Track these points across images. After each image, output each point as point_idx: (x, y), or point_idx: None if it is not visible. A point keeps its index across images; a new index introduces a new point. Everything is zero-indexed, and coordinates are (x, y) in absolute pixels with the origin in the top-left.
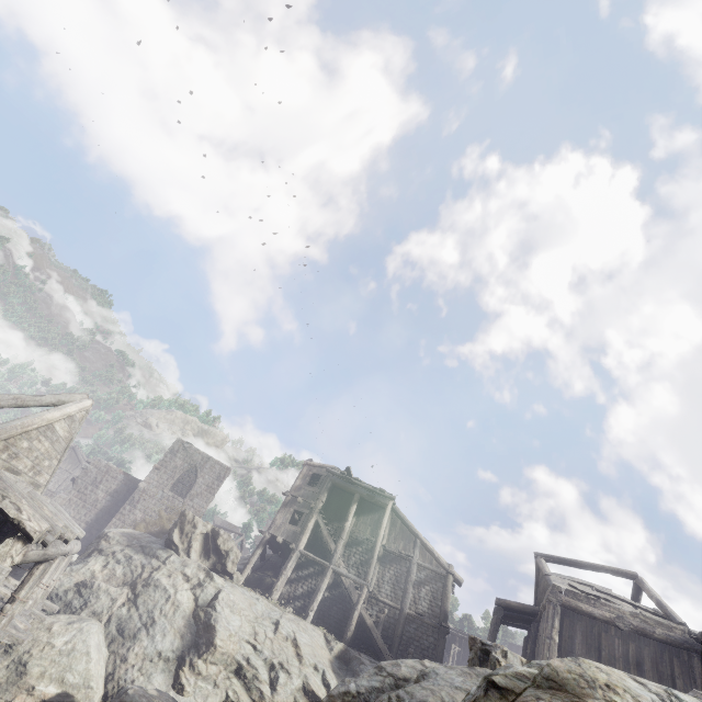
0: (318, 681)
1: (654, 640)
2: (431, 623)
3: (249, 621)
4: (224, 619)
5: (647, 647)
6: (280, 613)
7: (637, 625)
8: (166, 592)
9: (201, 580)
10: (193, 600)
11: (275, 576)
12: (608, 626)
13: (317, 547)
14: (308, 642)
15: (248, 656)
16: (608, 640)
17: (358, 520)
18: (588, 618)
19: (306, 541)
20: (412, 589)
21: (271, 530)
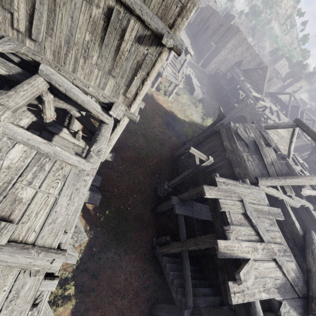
0: None
1: None
2: None
3: None
4: None
5: None
6: None
7: None
8: None
9: None
10: None
11: None
12: None
13: None
14: None
15: None
16: None
17: None
18: None
19: None
20: None
21: None
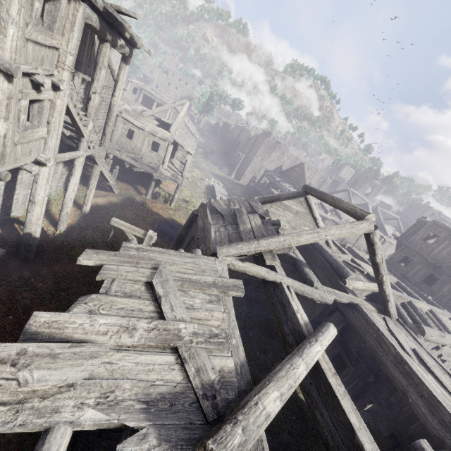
0: None
1: None
2: None
3: None
4: None
5: None
6: None
7: None
8: None
9: None
10: None
11: None
12: None
13: None
14: None
15: None
16: None
17: None
18: None
19: None
20: None
21: None
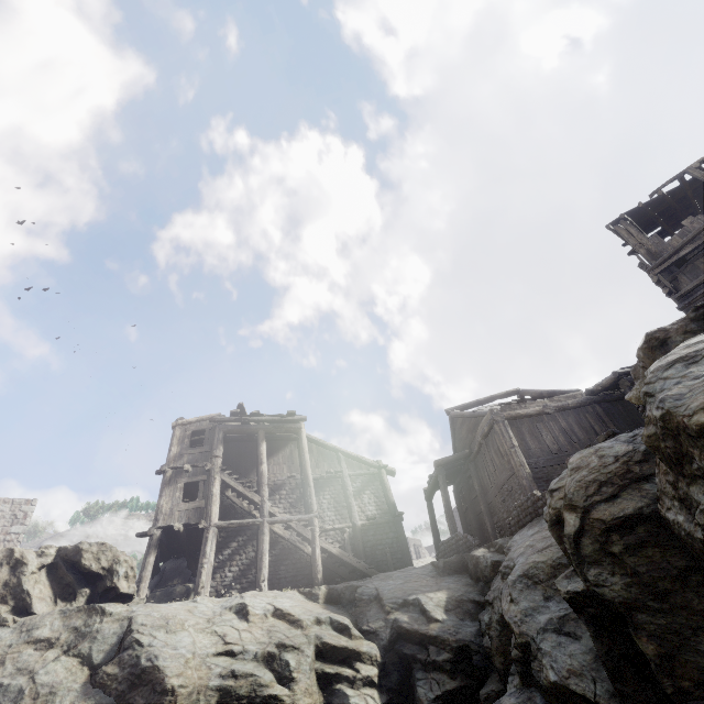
0: (332, 633)
1: (570, 409)
2: (385, 521)
3: (201, 630)
4: (164, 647)
5: (569, 417)
6: (236, 598)
7: (558, 405)
8: (6, 692)
9: (80, 629)
10: (80, 665)
11: (186, 581)
12: (541, 417)
13: (230, 517)
14: (293, 604)
15: (230, 669)
16: (546, 426)
17: (268, 464)
18: (526, 418)
19: (218, 510)
20: (355, 501)
21: (159, 523)
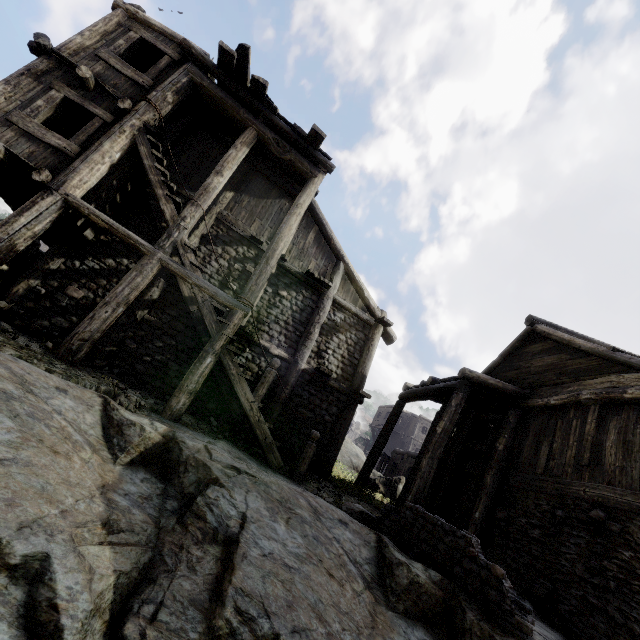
0: None
1: None
2: (339, 388)
3: None
4: None
5: None
6: None
7: None
8: None
9: None
10: None
11: None
12: None
13: (132, 224)
14: None
15: None
16: None
17: (236, 201)
18: None
19: (93, 183)
20: (318, 336)
21: None
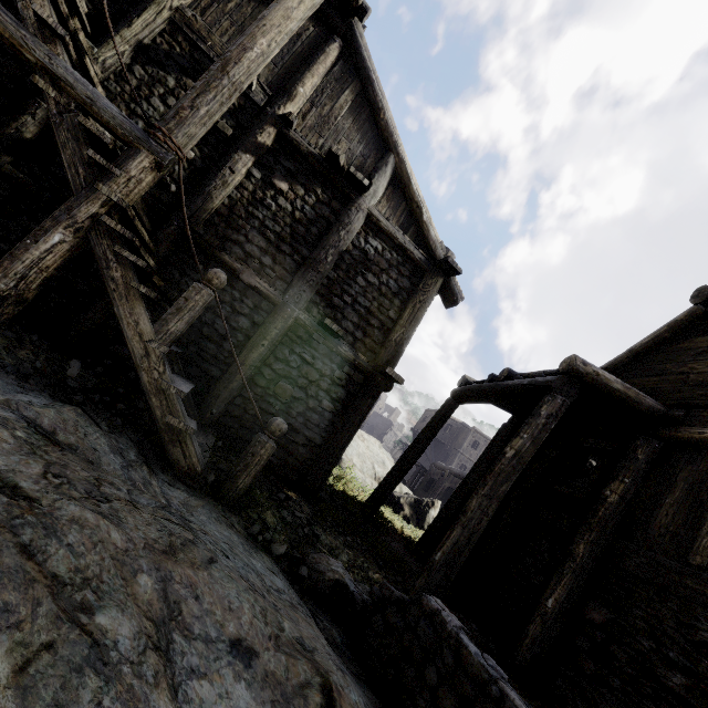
0: None
1: None
2: (354, 360)
3: None
4: None
5: None
6: None
7: None
8: None
9: None
10: None
11: None
12: None
13: None
14: None
15: None
16: None
17: None
18: None
19: None
20: (332, 269)
21: None
